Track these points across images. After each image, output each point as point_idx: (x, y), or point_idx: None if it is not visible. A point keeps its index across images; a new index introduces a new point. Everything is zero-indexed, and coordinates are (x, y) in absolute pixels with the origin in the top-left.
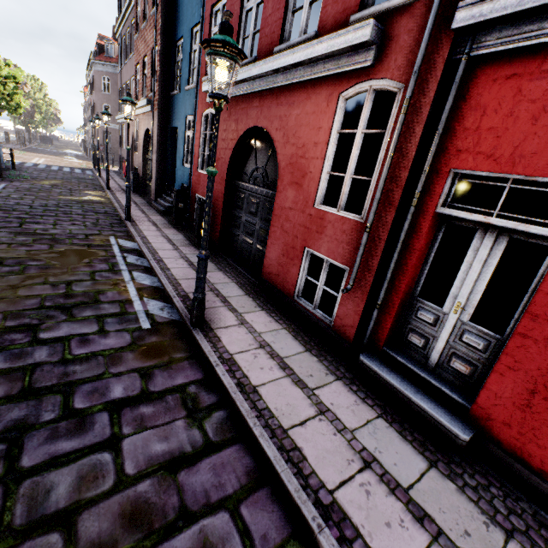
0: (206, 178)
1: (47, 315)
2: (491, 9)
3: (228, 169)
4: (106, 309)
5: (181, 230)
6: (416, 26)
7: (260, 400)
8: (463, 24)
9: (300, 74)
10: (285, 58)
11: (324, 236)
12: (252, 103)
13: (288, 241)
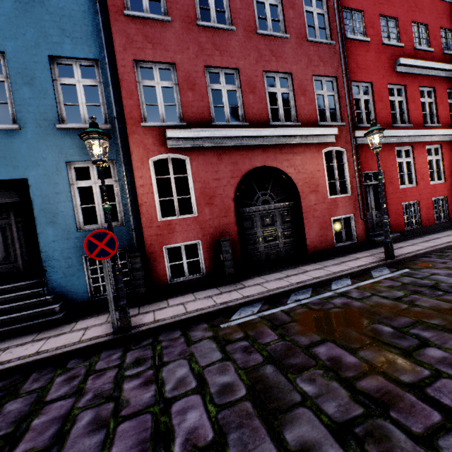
0: (192, 220)
1: (451, 288)
2: (362, 135)
3: (233, 202)
4: (409, 280)
5: (174, 295)
6: (342, 133)
7: (422, 249)
8: (358, 136)
9: (300, 140)
10: (294, 131)
11: (339, 208)
12: (253, 151)
13: (320, 221)
